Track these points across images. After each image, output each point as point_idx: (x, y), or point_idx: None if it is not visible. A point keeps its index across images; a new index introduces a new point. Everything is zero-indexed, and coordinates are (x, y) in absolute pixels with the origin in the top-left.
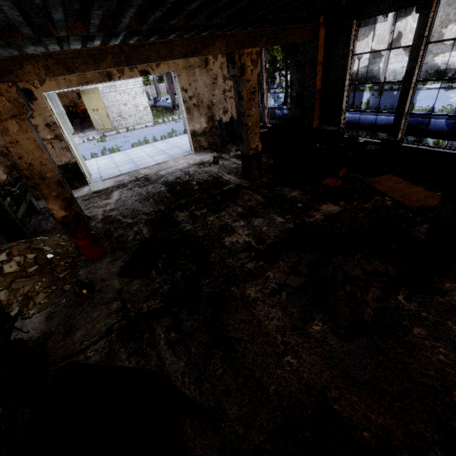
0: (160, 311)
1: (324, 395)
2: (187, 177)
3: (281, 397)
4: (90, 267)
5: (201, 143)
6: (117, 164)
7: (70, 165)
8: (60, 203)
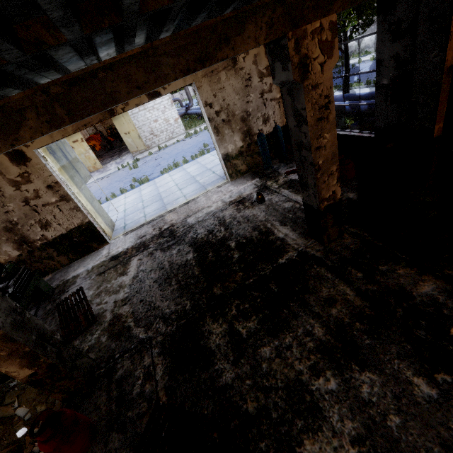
0: None
1: None
2: (223, 231)
3: None
4: None
5: (238, 167)
6: (144, 204)
7: (83, 226)
8: (17, 361)
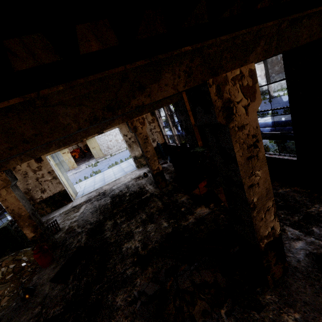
0: (58, 317)
1: None
2: (126, 190)
3: None
4: (41, 273)
5: (141, 162)
6: (95, 183)
7: (61, 192)
8: (30, 229)
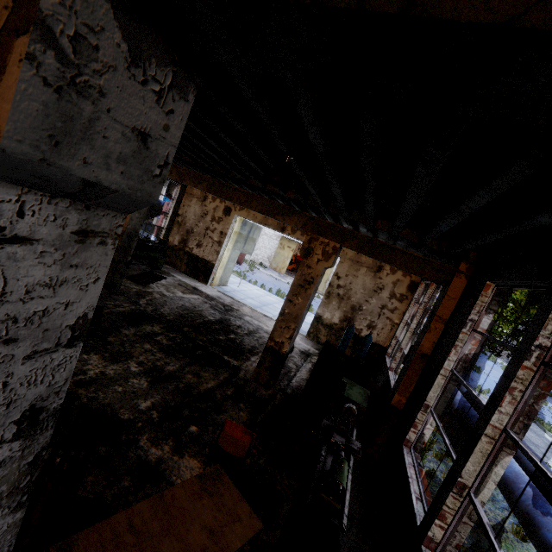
0: None
1: None
2: (243, 332)
3: None
4: None
5: (320, 334)
6: (255, 298)
7: (210, 263)
8: None
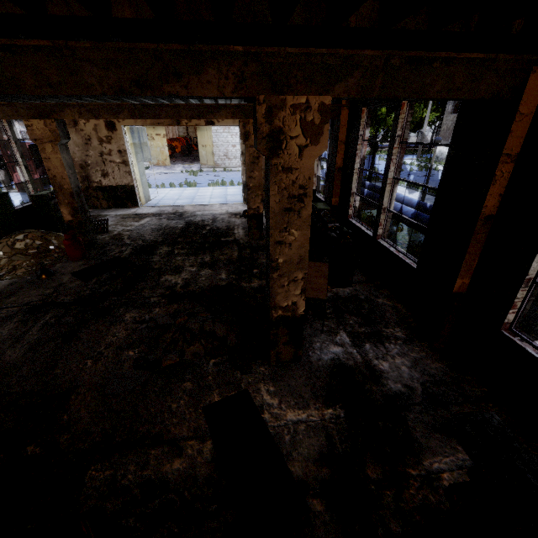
0: (65, 304)
1: (76, 388)
2: (209, 222)
3: (55, 378)
4: (67, 264)
5: None
6: (180, 197)
7: (128, 187)
8: (69, 209)
